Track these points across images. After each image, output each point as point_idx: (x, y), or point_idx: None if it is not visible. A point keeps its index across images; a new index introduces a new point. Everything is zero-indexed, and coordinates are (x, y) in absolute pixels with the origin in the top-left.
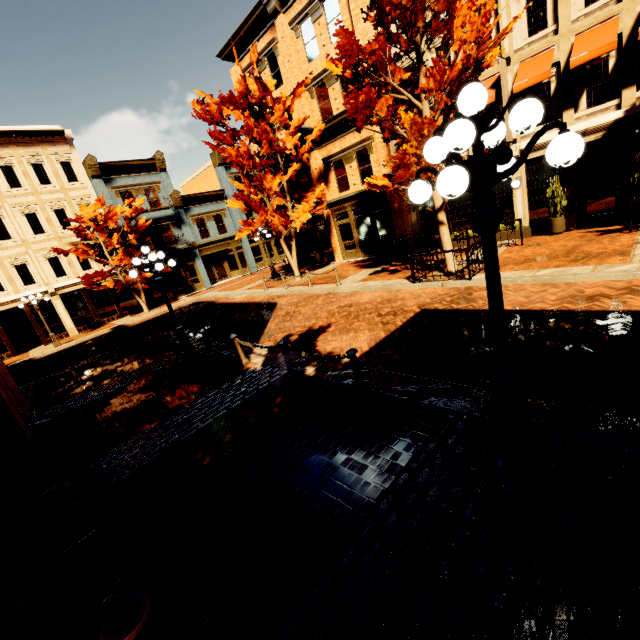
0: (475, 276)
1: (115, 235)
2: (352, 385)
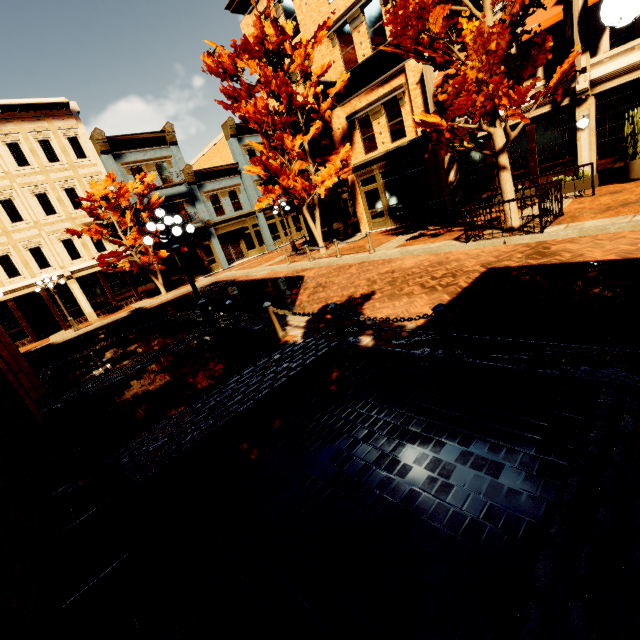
0: (546, 229)
1: (128, 213)
2: (431, 355)
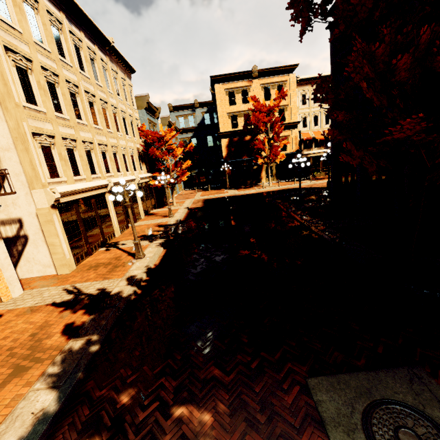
0: None
1: (180, 149)
2: None
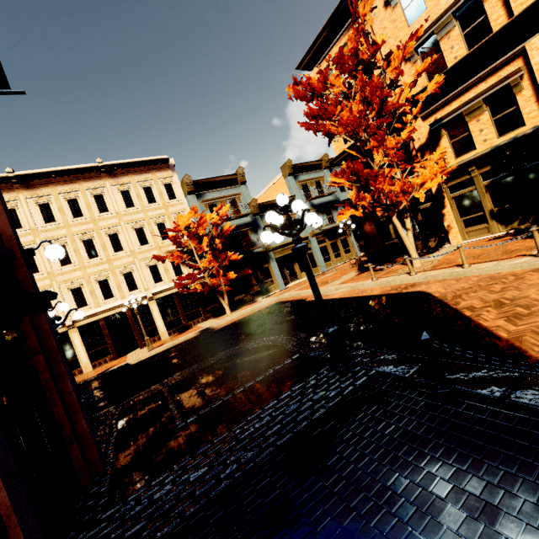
0: None
1: (205, 239)
2: None
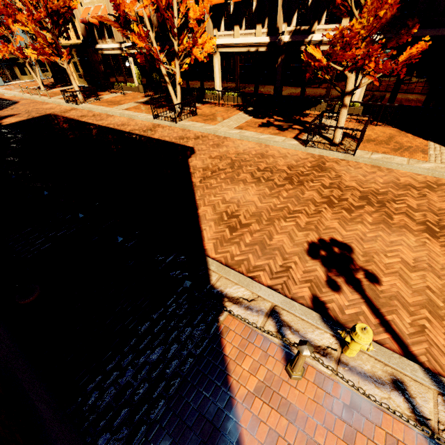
0: (83, 104)
1: None
2: None
